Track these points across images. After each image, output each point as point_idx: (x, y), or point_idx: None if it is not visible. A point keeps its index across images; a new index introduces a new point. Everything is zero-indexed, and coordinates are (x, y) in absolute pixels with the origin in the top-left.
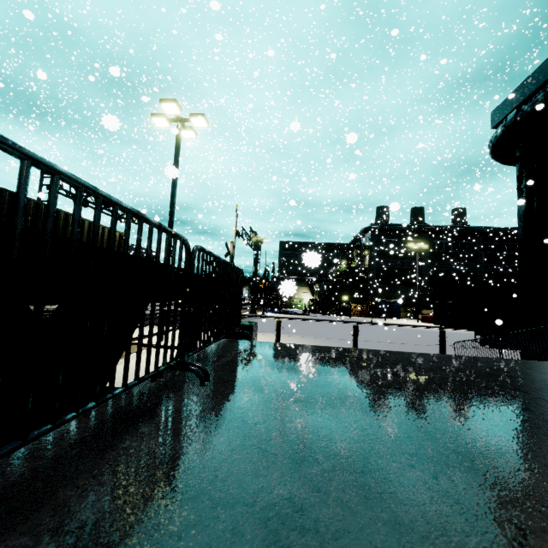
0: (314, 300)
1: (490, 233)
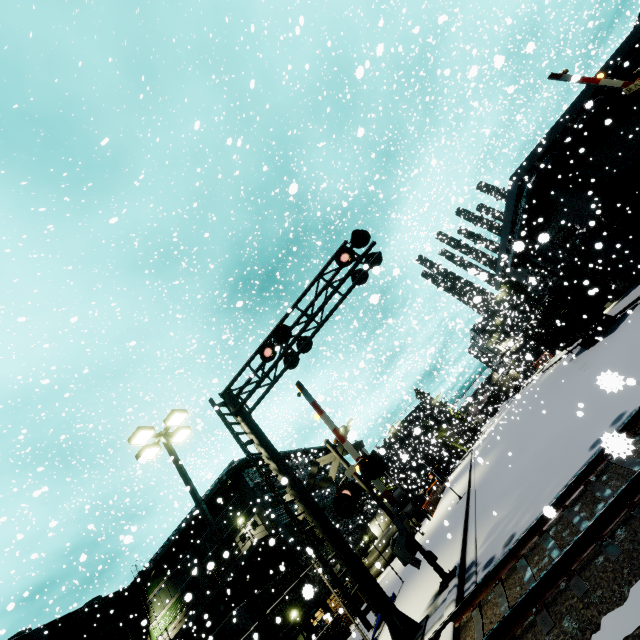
0: None
1: (325, 448)
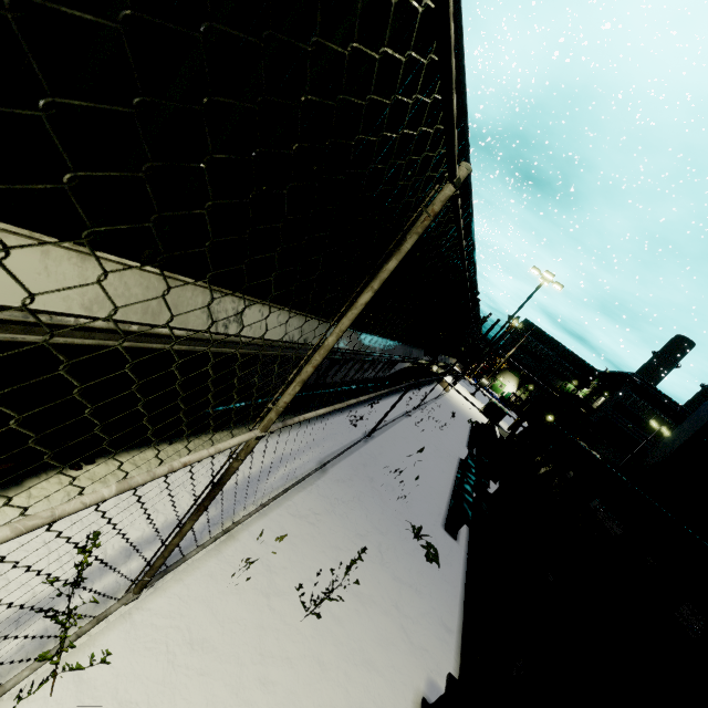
0: (518, 398)
1: None
